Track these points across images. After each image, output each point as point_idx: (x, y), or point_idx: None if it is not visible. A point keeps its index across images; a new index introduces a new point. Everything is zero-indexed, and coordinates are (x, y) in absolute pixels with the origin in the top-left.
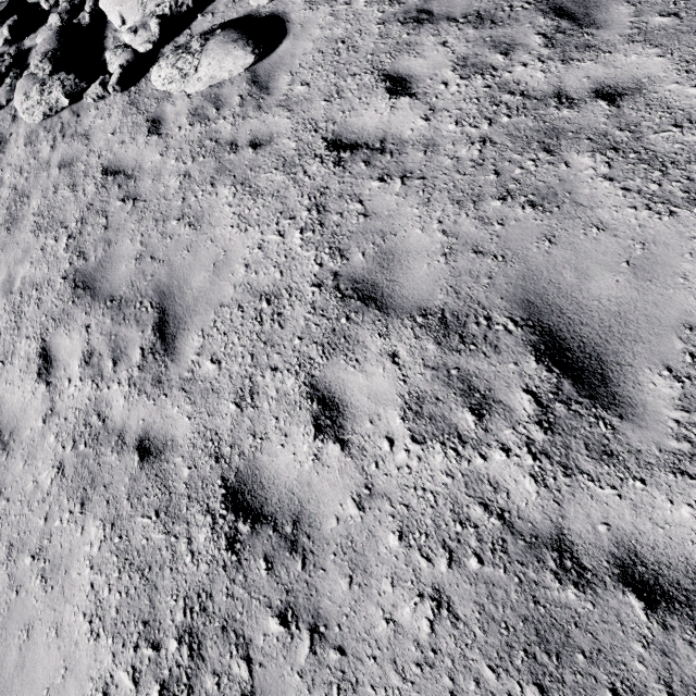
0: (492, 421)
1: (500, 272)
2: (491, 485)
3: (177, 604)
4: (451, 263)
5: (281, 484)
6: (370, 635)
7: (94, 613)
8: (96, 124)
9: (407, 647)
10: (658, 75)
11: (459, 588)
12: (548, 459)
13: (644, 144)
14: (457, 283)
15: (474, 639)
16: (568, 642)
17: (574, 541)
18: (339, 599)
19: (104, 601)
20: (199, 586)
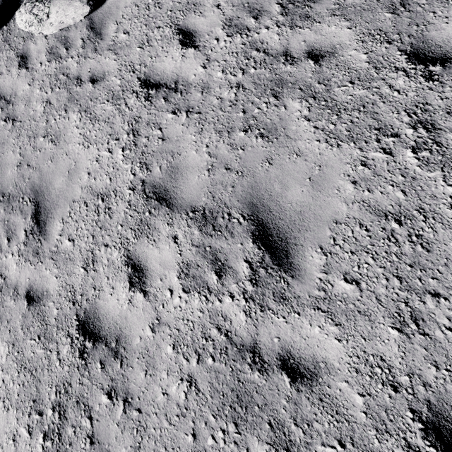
0: (226, 279)
1: (239, 183)
2: (222, 317)
3: (52, 389)
4: (212, 176)
5: (110, 318)
6: (154, 402)
7: (5, 397)
8: None
9: (173, 407)
10: (346, 43)
11: (201, 375)
12: (253, 301)
13: (331, 94)
14: (214, 190)
15: (206, 401)
16: (251, 400)
17: (261, 347)
18: (139, 383)
19: (11, 390)
20: (64, 379)
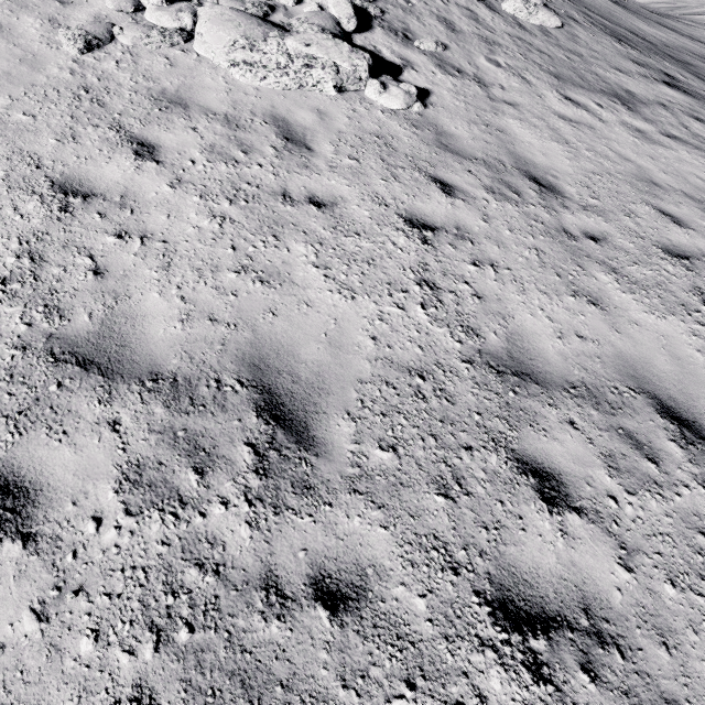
0: None
1: None
2: None
3: None
4: None
5: None
6: None
7: None
8: (472, 7)
9: None
10: None
11: None
12: None
13: None
14: None
15: None
16: None
17: None
18: None
19: None
20: None
